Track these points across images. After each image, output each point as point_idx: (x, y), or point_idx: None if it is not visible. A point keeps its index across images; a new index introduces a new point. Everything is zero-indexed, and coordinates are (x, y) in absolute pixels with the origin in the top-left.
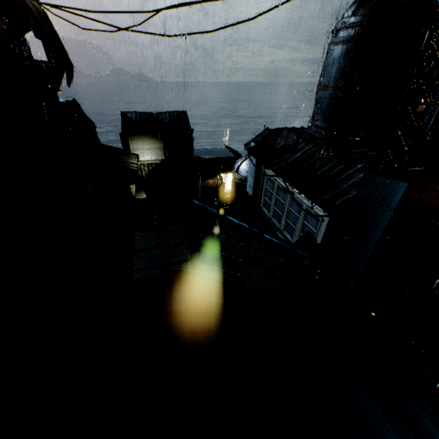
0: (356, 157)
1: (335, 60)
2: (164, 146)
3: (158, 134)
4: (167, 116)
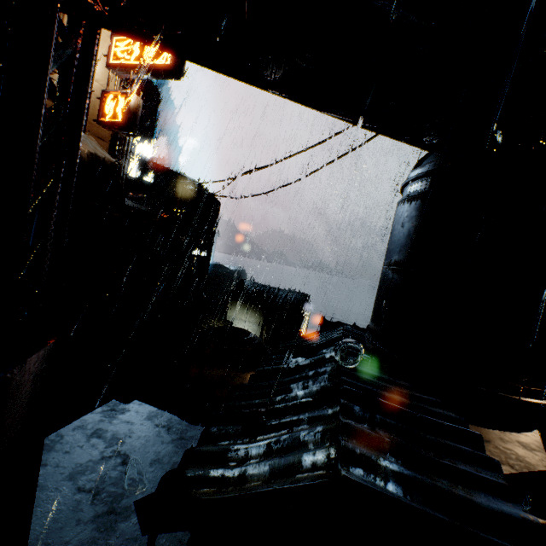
0: (343, 388)
1: (392, 227)
2: (264, 323)
3: (261, 308)
4: (283, 294)
